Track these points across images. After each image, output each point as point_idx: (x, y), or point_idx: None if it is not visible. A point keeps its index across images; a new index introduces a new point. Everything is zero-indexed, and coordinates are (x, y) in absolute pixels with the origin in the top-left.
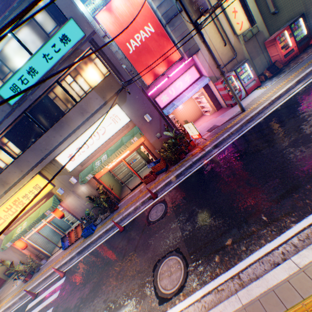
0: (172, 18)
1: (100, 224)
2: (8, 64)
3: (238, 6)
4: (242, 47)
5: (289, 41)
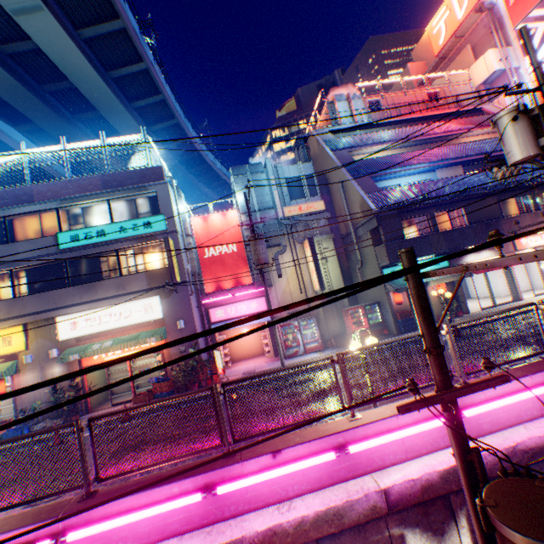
0: None
1: None
2: (88, 216)
3: (314, 268)
4: (319, 302)
5: (363, 320)
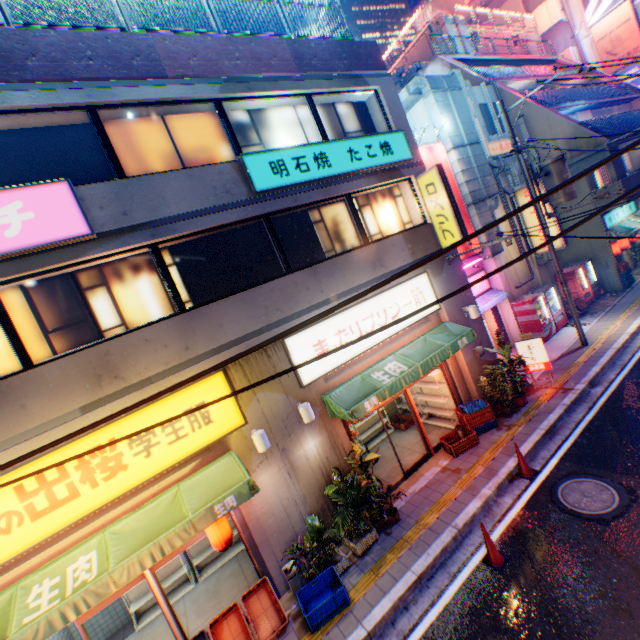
0: (478, 202)
1: (358, 573)
2: (264, 130)
3: (550, 220)
4: (535, 270)
5: (584, 281)
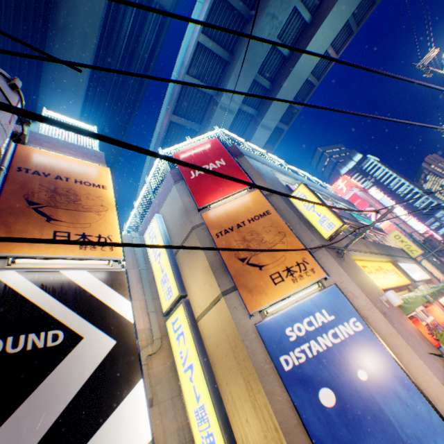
0: None
1: None
2: None
3: (433, 269)
4: None
5: None
